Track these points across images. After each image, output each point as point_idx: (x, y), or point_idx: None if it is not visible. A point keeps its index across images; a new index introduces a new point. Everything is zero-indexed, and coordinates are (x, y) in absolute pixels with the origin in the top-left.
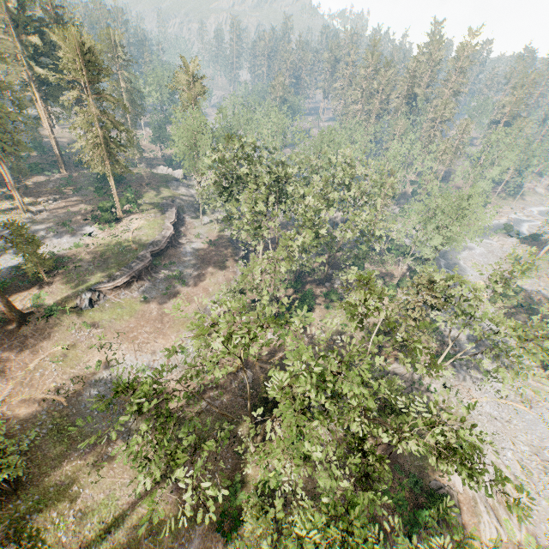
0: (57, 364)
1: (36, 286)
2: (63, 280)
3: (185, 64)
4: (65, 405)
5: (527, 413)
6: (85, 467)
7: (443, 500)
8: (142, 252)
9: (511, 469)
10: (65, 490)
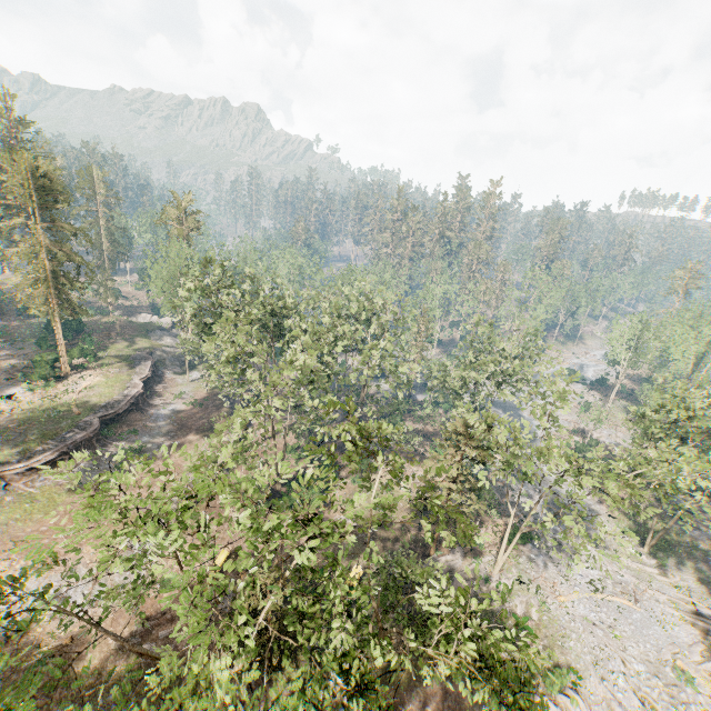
0: None
1: None
2: None
3: (176, 199)
4: None
5: (633, 609)
6: None
7: None
8: (87, 418)
9: (628, 706)
10: None
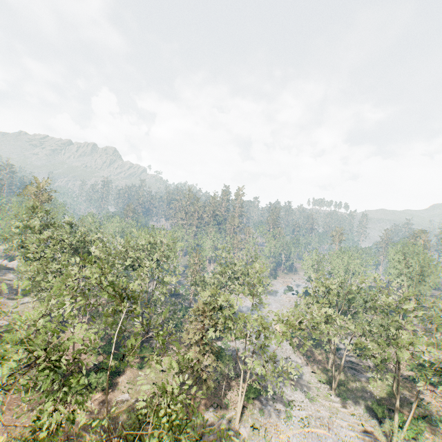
0: None
1: None
2: None
3: (37, 181)
4: None
5: (328, 435)
6: None
7: None
8: None
9: None
10: None
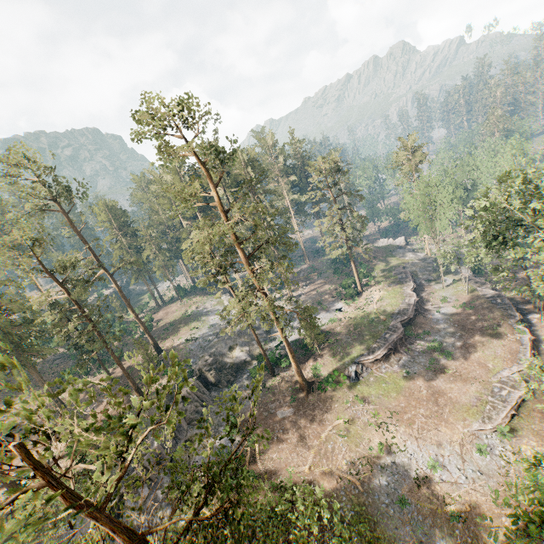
0: (343, 439)
1: (311, 357)
2: (329, 353)
3: (403, 143)
4: (361, 490)
5: None
6: None
7: None
8: (392, 322)
9: None
10: None
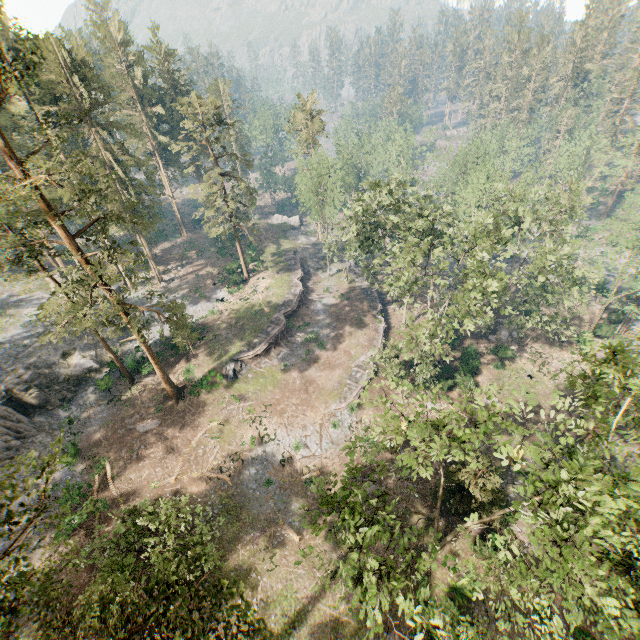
0: (215, 441)
1: (183, 358)
2: (206, 351)
3: (302, 102)
4: (230, 484)
5: None
6: (258, 552)
7: None
8: (276, 315)
9: None
10: (245, 576)
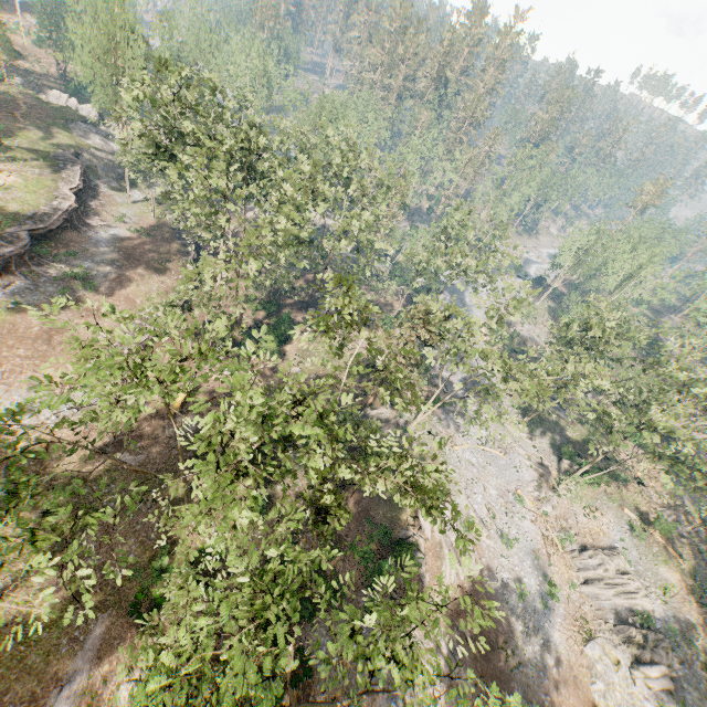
0: None
1: None
2: None
3: None
4: None
5: (502, 458)
6: None
7: (410, 548)
8: (13, 229)
9: (479, 513)
10: None
